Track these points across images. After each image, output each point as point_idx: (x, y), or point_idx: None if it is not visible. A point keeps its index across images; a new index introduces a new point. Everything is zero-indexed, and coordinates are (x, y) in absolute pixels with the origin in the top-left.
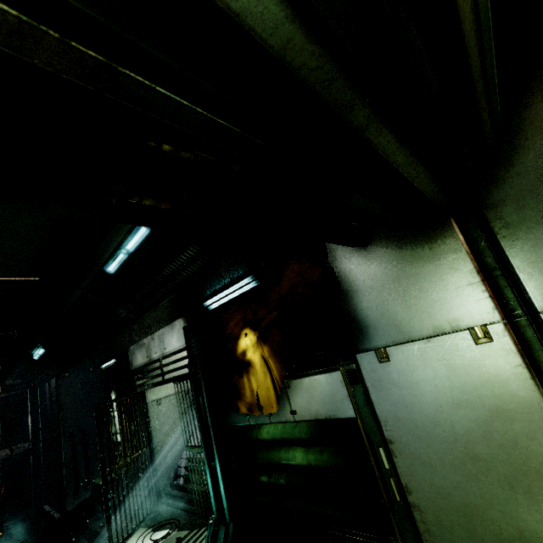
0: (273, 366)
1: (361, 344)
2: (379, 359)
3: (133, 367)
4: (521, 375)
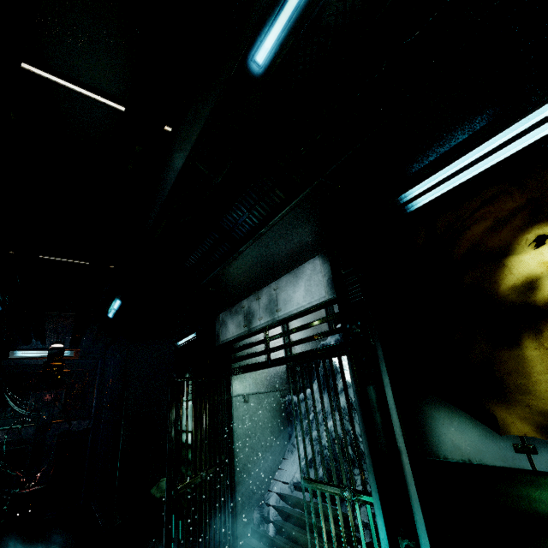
0: None
1: None
2: None
3: (220, 342)
4: None
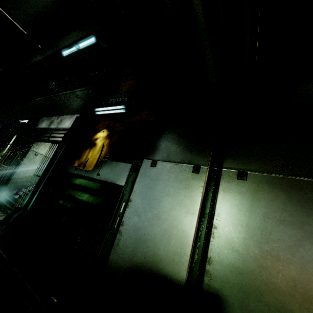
0: (105, 149)
1: (149, 155)
2: (152, 164)
3: (37, 127)
4: (199, 190)
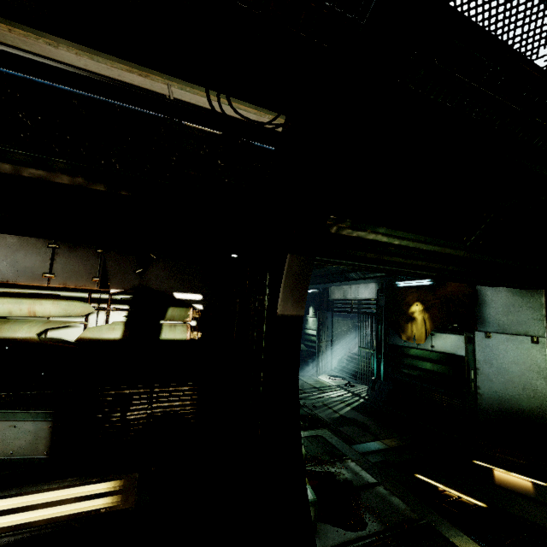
0: (428, 323)
1: (479, 327)
2: (486, 336)
3: (331, 298)
4: (544, 358)
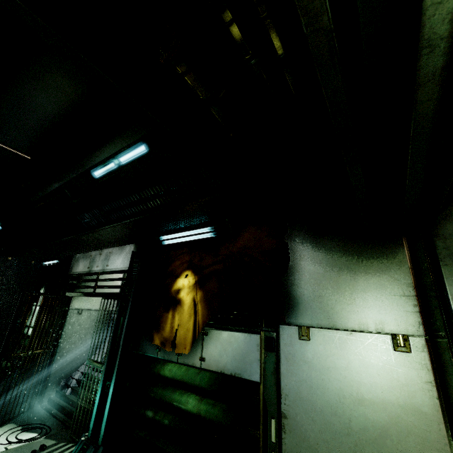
0: (200, 310)
1: (287, 316)
2: (300, 335)
3: (71, 272)
4: (429, 392)
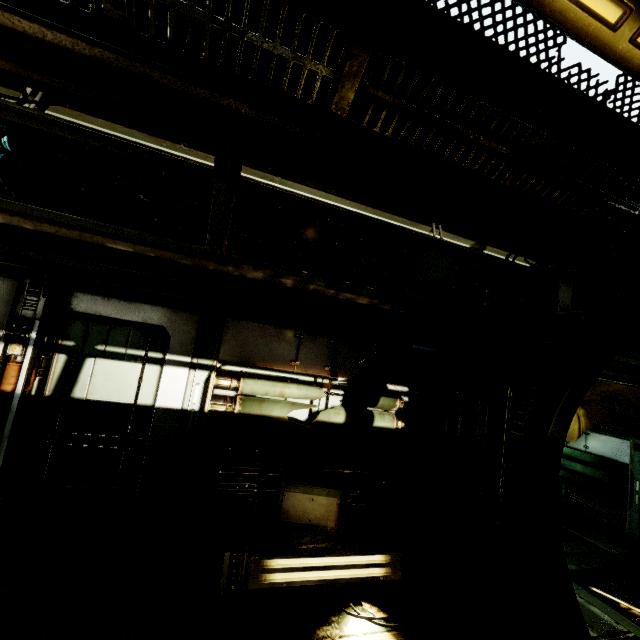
0: (583, 421)
1: None
2: None
3: None
4: None
